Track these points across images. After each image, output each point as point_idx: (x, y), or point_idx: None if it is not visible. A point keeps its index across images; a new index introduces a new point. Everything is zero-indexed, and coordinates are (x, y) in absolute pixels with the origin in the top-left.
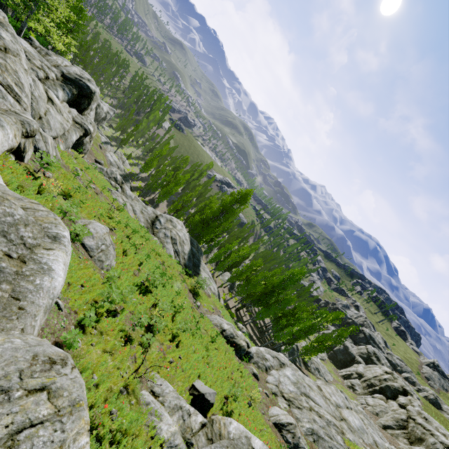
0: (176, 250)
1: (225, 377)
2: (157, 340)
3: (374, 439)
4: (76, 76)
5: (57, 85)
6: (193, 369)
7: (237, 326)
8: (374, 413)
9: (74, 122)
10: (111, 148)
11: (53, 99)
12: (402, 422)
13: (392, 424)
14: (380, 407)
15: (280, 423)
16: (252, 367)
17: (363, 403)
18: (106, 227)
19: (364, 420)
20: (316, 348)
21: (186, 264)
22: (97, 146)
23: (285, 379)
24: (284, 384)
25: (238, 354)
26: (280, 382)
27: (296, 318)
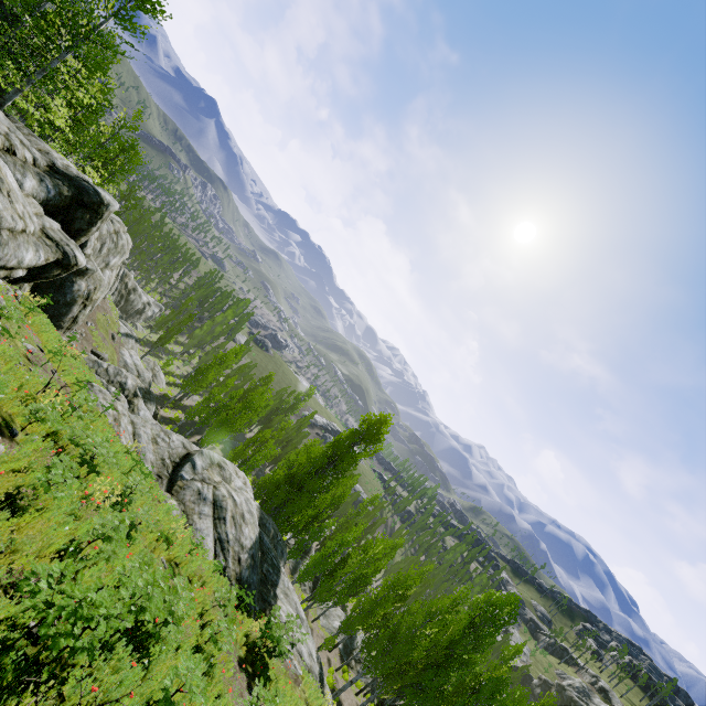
0: (221, 535)
1: None
2: None
3: None
4: (80, 176)
5: (31, 170)
6: None
7: None
8: None
9: (44, 234)
10: (134, 344)
11: (1, 170)
12: None
13: None
14: None
15: None
16: None
17: None
18: None
19: None
20: None
21: (243, 578)
22: (107, 335)
23: None
24: None
25: None
26: None
27: None
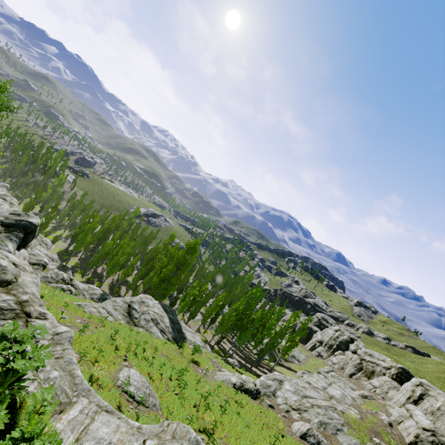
0: (161, 329)
1: (260, 427)
2: (217, 438)
3: (352, 396)
4: (15, 217)
5: (4, 239)
6: (245, 440)
7: (229, 363)
8: (340, 368)
9: (31, 265)
10: (34, 241)
11: (14, 261)
12: (359, 366)
13: (354, 370)
14: (342, 361)
15: (303, 433)
16: (265, 400)
17: (331, 364)
18: (125, 363)
19: (341, 386)
20: (291, 347)
21: (174, 336)
22: None
23: (288, 393)
24: (289, 398)
25: (252, 396)
26: (286, 398)
27: (267, 328)
